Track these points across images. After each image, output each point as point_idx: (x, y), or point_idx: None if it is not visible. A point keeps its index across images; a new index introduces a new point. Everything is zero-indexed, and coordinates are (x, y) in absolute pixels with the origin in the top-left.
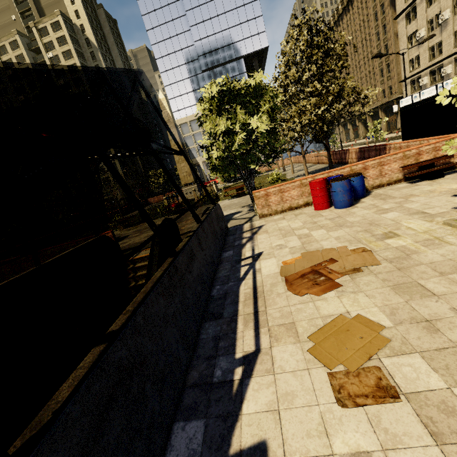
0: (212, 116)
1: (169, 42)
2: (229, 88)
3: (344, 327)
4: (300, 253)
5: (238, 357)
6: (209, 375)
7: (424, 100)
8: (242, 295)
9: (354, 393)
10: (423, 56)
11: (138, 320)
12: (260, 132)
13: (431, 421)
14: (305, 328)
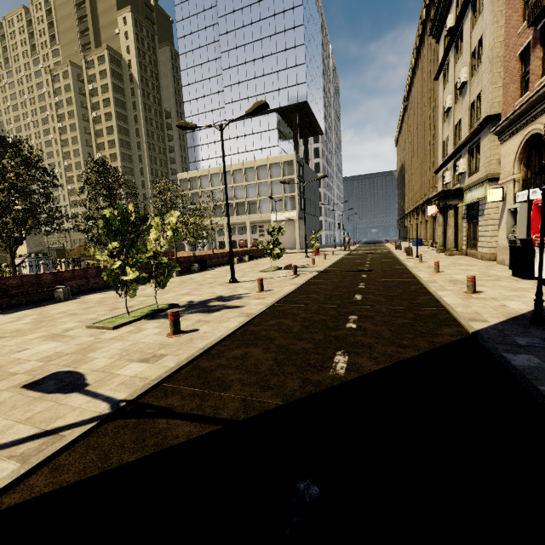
0: None
1: (200, 85)
2: None
3: None
4: None
5: None
6: None
7: None
8: None
9: None
10: (450, 139)
11: None
12: None
13: None
14: None
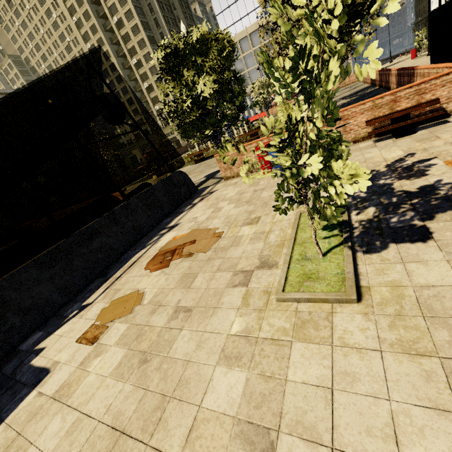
0: (161, 85)
1: None
2: (170, 52)
3: (129, 299)
4: (192, 229)
5: (83, 304)
6: (66, 312)
7: (448, 2)
8: (129, 262)
9: (86, 337)
10: None
11: (2, 284)
12: (210, 94)
13: (88, 358)
14: (120, 294)
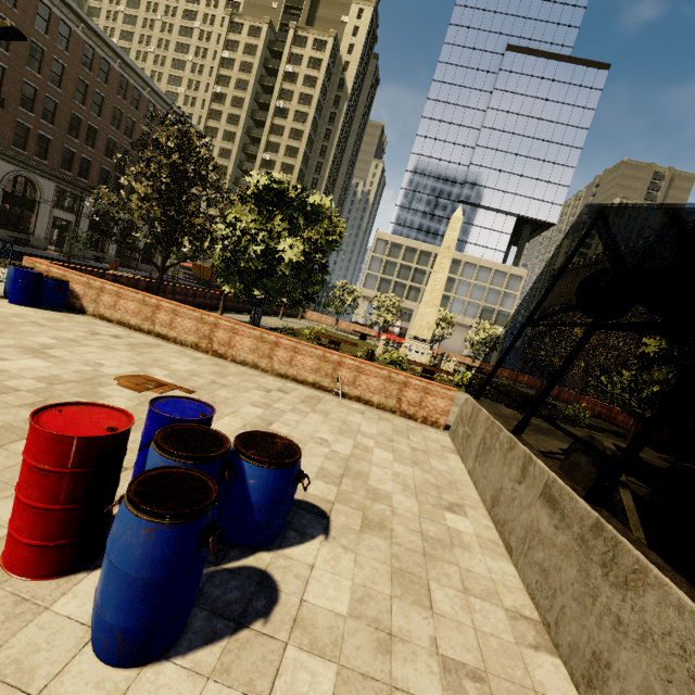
0: None
1: (440, 145)
2: None
3: None
4: None
5: None
6: None
7: None
8: None
9: None
10: None
11: None
12: None
13: None
14: None
